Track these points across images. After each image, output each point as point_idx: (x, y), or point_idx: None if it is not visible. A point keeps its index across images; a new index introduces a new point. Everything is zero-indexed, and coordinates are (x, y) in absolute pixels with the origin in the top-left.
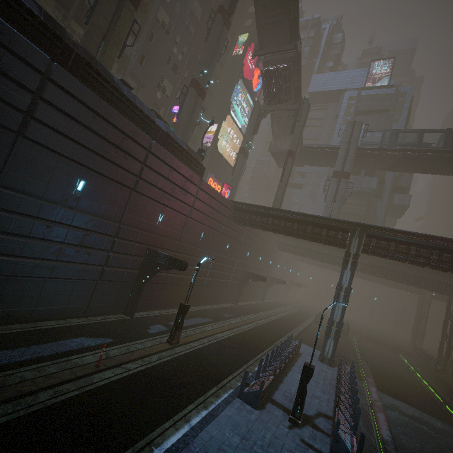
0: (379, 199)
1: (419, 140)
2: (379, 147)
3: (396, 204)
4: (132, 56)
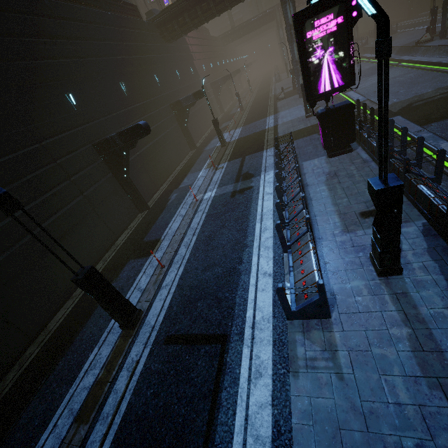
0: None
1: None
2: None
3: None
4: None
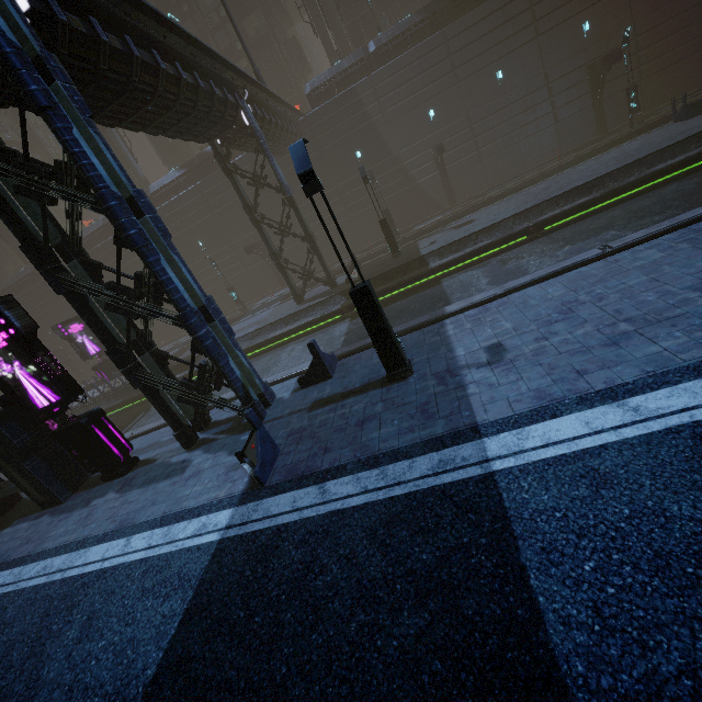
0: None
1: None
2: None
3: None
4: None
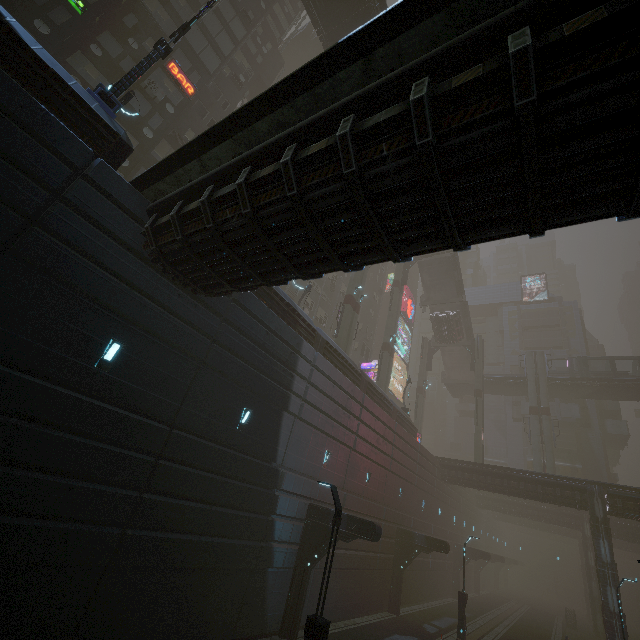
0: (587, 428)
1: (612, 368)
2: (570, 377)
3: (611, 433)
4: (325, 326)
